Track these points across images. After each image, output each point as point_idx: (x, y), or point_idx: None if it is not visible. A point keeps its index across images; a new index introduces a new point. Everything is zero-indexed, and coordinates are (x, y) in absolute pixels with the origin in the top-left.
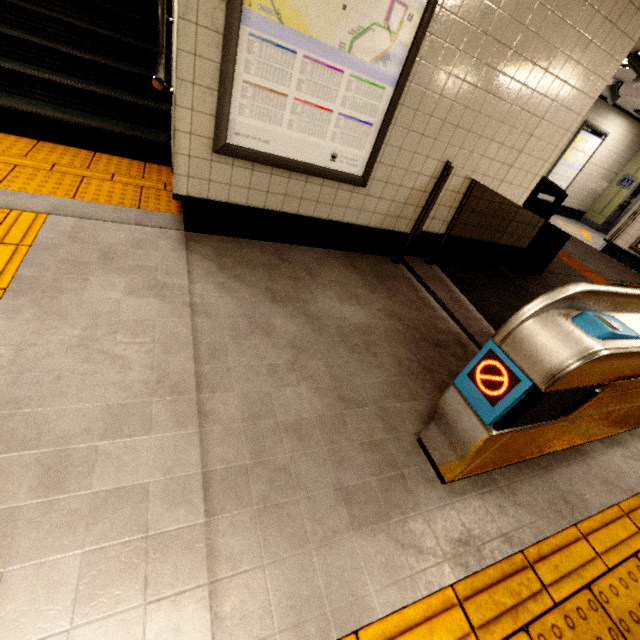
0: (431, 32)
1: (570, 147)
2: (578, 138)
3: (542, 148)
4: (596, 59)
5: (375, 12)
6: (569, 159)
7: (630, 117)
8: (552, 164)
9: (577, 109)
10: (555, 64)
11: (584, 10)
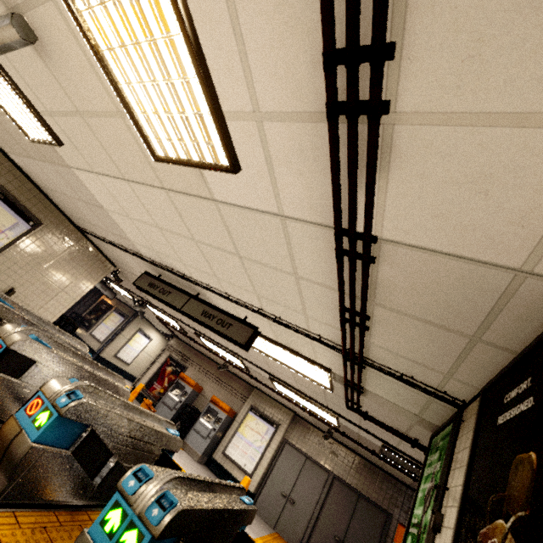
0: (16, 245)
1: (133, 339)
2: (137, 335)
3: (63, 301)
4: (84, 280)
5: None
6: (132, 345)
7: (162, 334)
8: (123, 345)
9: (79, 293)
10: (68, 275)
11: (78, 265)
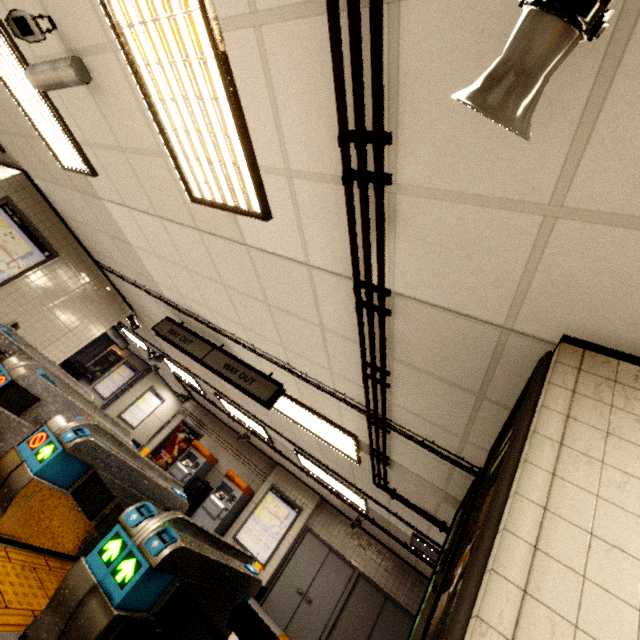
0: (27, 276)
1: (142, 398)
2: (147, 395)
3: (70, 344)
4: (97, 323)
5: (5, 259)
6: (141, 406)
7: (177, 396)
8: (130, 404)
9: (88, 336)
10: (79, 315)
11: (91, 305)
